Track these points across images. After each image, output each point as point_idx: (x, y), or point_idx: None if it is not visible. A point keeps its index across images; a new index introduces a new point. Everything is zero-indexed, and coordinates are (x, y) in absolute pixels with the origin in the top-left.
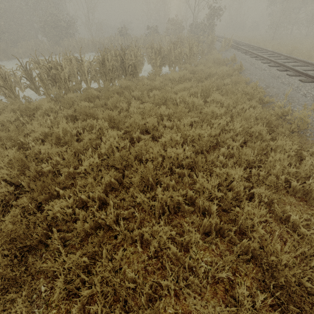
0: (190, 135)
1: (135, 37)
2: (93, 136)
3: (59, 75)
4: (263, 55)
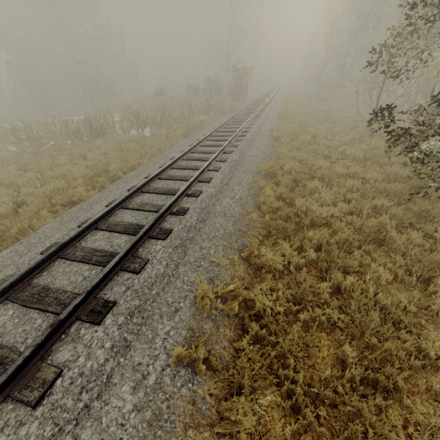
0: (46, 174)
1: (164, 97)
2: (2, 173)
3: (30, 135)
4: (225, 120)
